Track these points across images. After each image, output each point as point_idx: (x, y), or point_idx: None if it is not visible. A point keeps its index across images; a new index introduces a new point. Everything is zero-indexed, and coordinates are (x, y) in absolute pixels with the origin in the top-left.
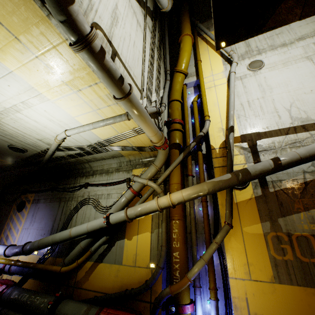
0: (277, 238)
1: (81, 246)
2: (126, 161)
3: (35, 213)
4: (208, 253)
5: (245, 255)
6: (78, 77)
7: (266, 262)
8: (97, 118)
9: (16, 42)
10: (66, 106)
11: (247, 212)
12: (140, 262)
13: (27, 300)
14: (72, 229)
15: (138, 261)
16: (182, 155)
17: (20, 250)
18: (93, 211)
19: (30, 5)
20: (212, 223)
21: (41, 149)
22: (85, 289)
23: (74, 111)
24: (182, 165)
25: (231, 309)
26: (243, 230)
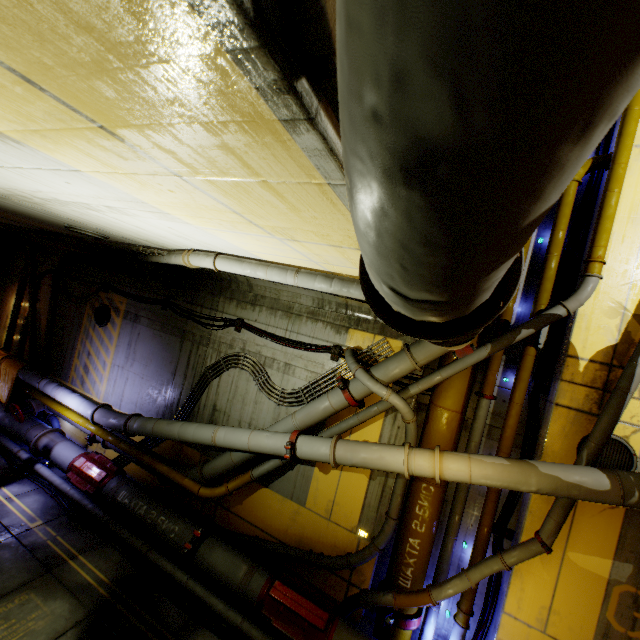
0: (633, 599)
1: (233, 461)
2: (337, 303)
3: (134, 343)
4: (481, 574)
5: (552, 595)
6: (310, 230)
7: (588, 623)
8: (311, 266)
9: (101, 134)
10: (235, 239)
11: (593, 530)
12: (339, 518)
13: (145, 516)
14: (217, 433)
15: (336, 514)
16: (487, 351)
17: (121, 427)
18: (252, 388)
19: (205, 69)
20: (501, 503)
21: (142, 244)
22: (236, 515)
23: (253, 247)
24: (476, 366)
25: (484, 639)
26: (566, 555)
